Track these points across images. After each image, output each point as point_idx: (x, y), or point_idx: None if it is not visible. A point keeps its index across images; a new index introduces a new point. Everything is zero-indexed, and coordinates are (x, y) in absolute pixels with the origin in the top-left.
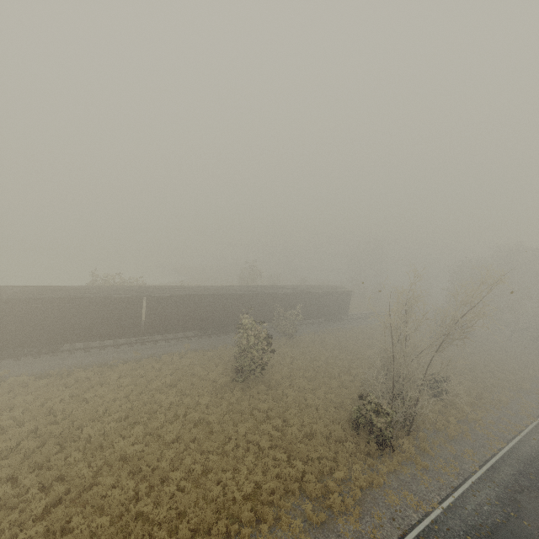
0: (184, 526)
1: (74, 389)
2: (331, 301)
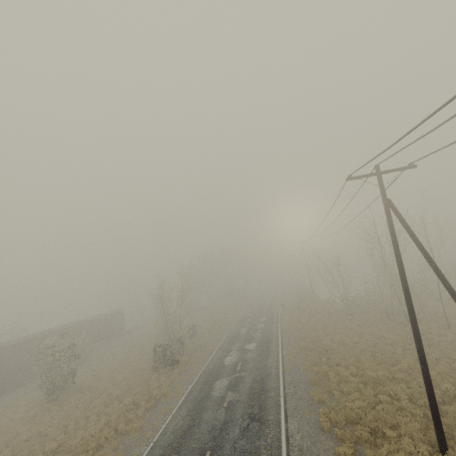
0: None
1: None
2: (109, 322)
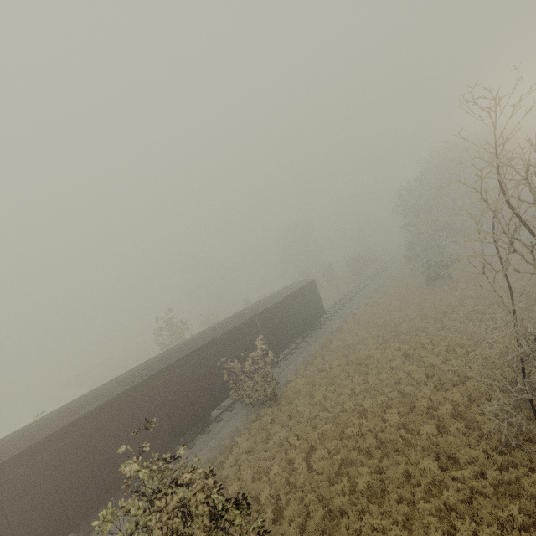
0: None
1: None
2: (298, 307)
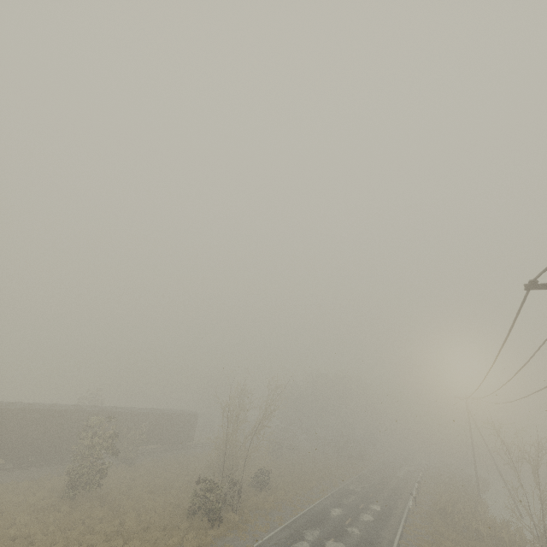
0: None
1: None
2: (178, 424)
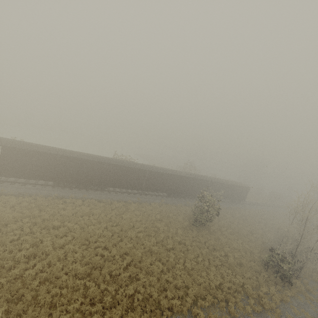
0: (190, 292)
1: (116, 211)
2: (237, 191)
